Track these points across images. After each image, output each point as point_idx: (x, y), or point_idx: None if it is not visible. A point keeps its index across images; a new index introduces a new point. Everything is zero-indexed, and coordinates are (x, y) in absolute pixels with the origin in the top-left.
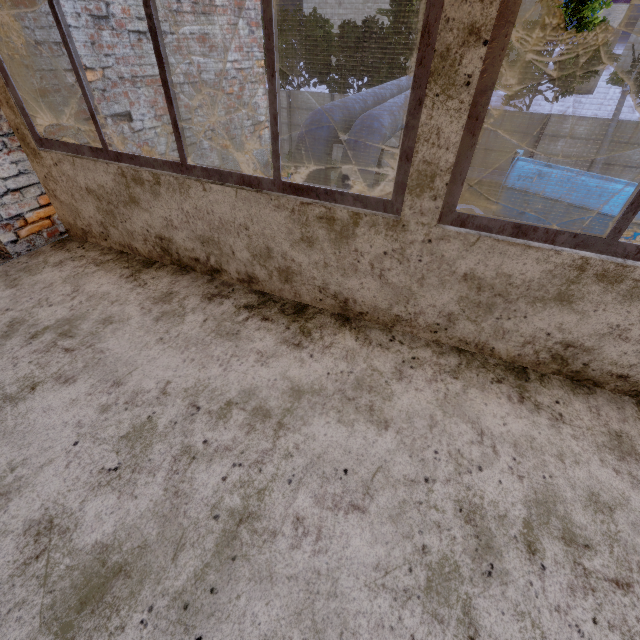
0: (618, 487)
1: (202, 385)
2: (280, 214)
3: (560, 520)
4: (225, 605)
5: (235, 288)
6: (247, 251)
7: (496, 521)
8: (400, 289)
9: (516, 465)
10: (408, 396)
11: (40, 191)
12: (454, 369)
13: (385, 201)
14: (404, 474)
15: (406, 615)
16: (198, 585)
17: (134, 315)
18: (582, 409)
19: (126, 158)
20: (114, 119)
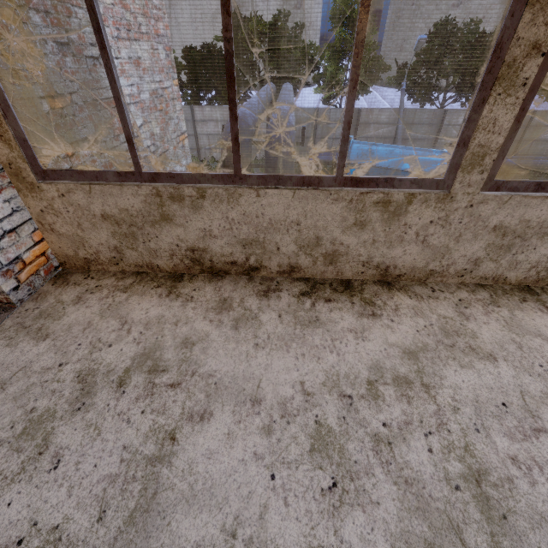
0: None
1: (333, 375)
2: (337, 206)
3: None
4: None
5: (278, 280)
6: (294, 244)
7: None
8: (438, 248)
9: None
10: (485, 330)
11: (32, 227)
12: (491, 300)
13: (438, 180)
14: (540, 390)
15: None
16: None
17: (209, 330)
18: None
19: (165, 177)
20: (84, 143)
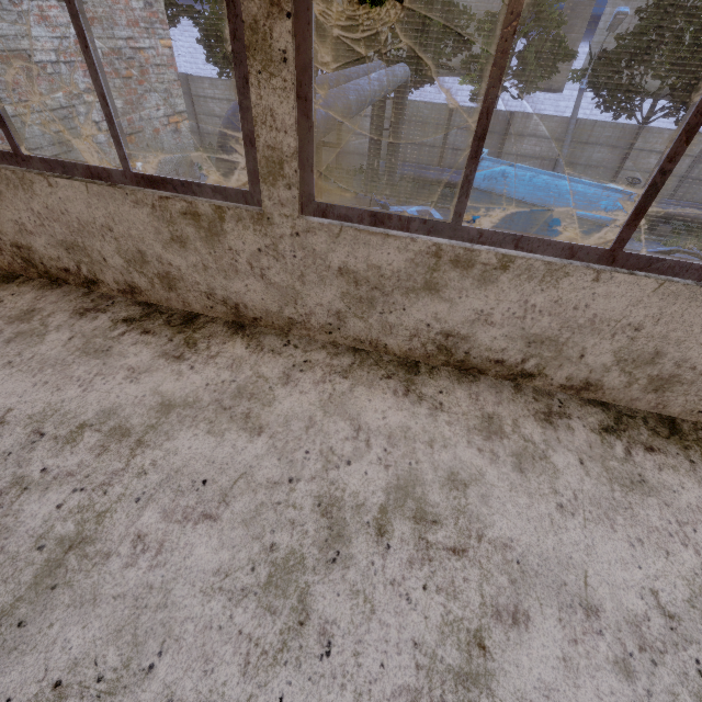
0: (478, 464)
1: (52, 409)
2: (141, 211)
3: (416, 501)
4: (33, 636)
5: (116, 301)
6: (119, 256)
7: (353, 510)
8: (285, 289)
9: (386, 455)
10: (291, 400)
11: None
12: (346, 369)
13: (244, 192)
14: (268, 477)
15: (238, 613)
16: (4, 621)
17: None
18: (463, 396)
19: None
20: None
